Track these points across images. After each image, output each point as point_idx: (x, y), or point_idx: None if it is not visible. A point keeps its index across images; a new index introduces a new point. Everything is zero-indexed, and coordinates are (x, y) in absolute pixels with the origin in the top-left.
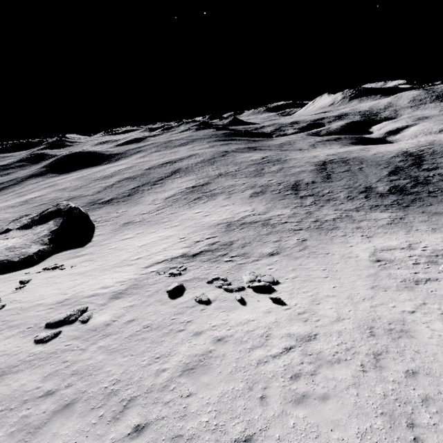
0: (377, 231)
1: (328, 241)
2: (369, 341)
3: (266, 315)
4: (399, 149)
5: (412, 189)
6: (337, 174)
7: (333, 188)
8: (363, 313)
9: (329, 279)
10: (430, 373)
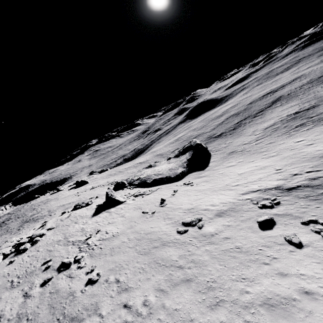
0: None
1: None
2: None
3: None
4: None
5: None
6: None
7: None
8: None
9: None
10: None
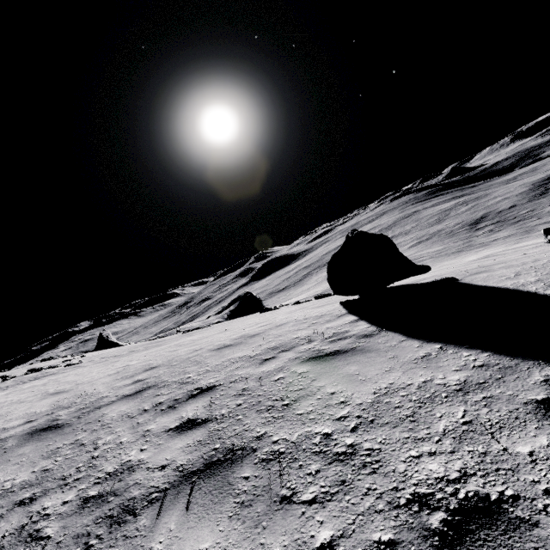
0: None
1: (449, 259)
2: None
3: None
4: None
5: None
6: None
7: (539, 205)
8: None
9: None
10: None
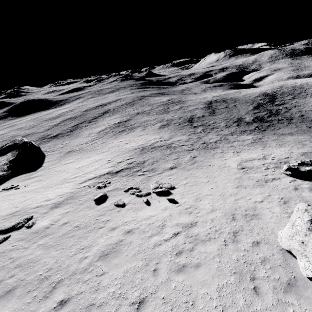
0: (244, 148)
1: (211, 156)
2: (231, 224)
3: (164, 212)
4: (260, 91)
5: (268, 118)
6: (219, 110)
7: (216, 120)
8: (229, 205)
9: (209, 183)
10: (268, 242)
